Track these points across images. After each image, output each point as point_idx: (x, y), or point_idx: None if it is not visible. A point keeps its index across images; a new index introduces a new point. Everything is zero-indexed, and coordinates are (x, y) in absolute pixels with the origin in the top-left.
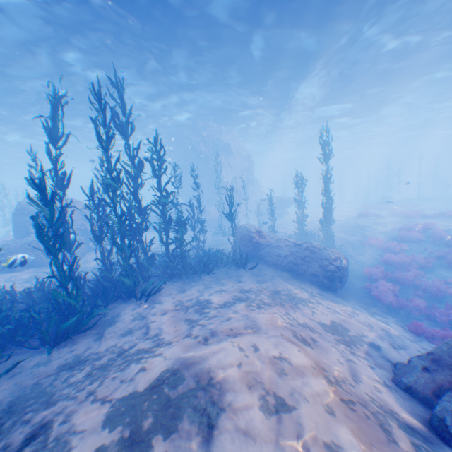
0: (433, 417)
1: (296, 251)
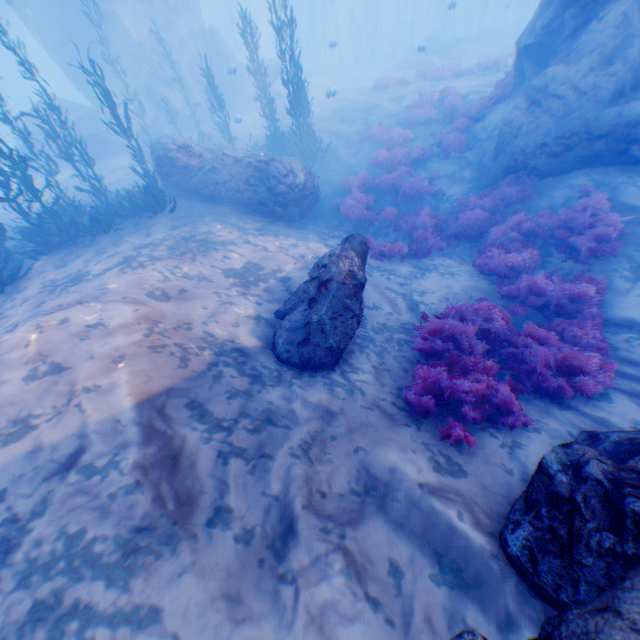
0: (272, 335)
1: (238, 172)
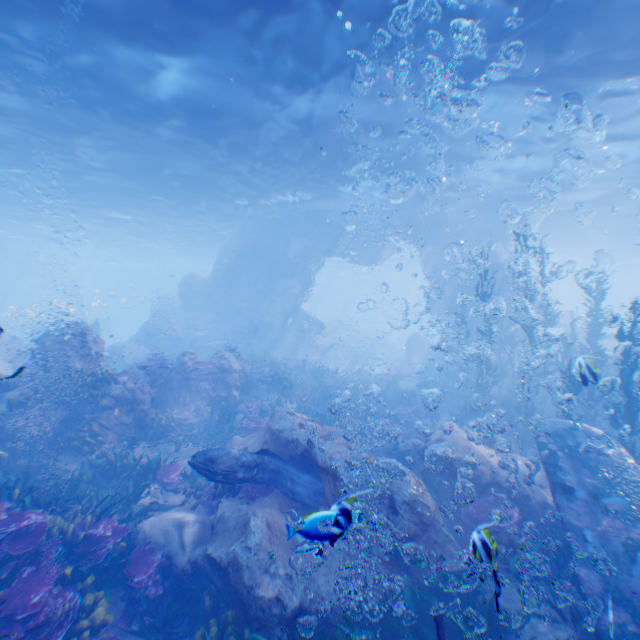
0: None
1: None
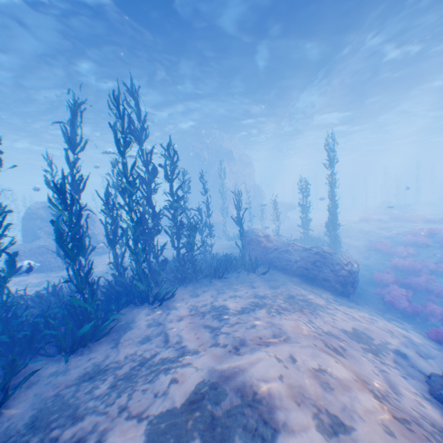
0: None
1: (306, 255)
